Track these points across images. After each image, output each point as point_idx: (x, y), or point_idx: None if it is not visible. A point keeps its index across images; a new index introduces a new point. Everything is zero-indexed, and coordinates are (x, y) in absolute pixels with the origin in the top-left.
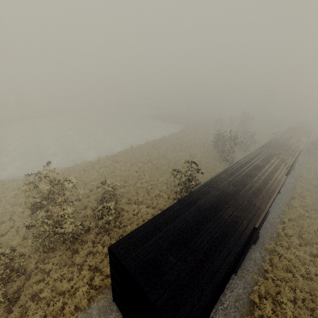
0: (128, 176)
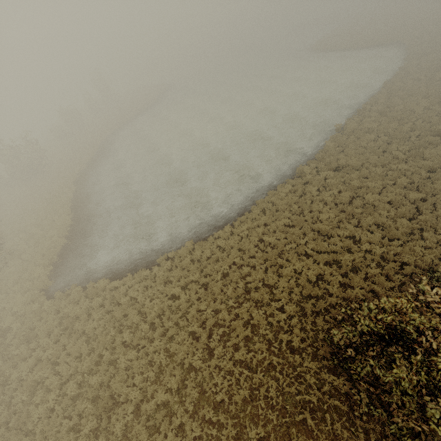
0: (399, 203)
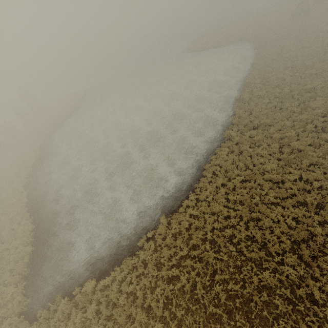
0: (317, 143)
